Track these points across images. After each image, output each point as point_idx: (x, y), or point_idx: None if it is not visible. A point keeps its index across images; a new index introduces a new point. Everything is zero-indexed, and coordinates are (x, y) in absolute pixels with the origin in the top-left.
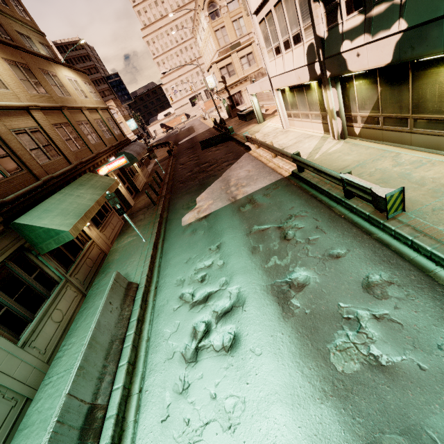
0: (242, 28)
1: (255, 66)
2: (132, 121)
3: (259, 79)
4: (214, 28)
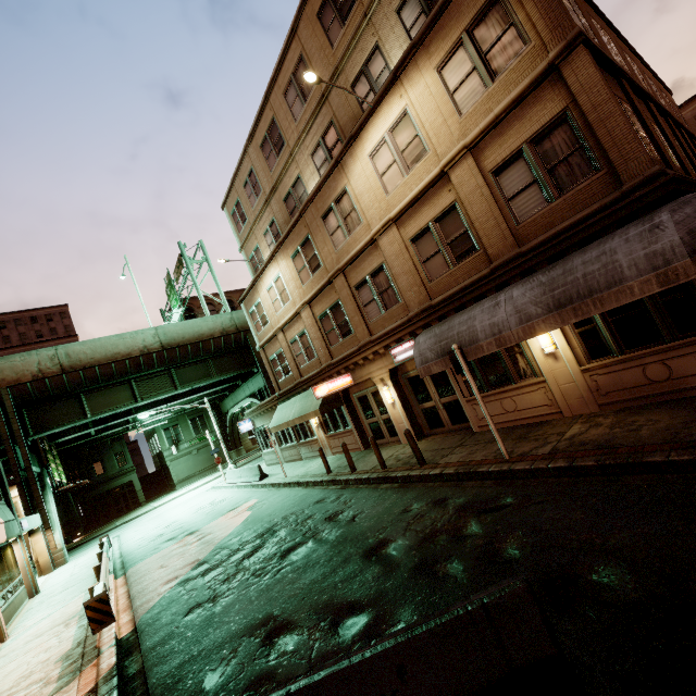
0: None
1: None
2: None
3: None
4: None
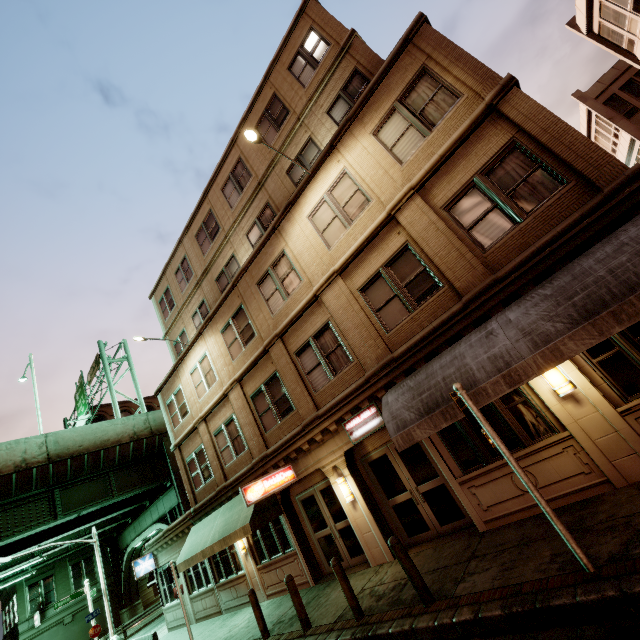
0: None
1: None
2: None
3: None
4: None
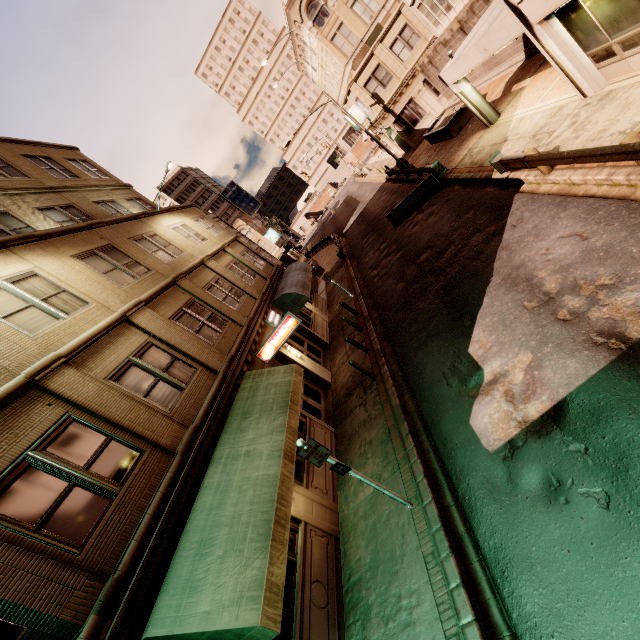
0: (369, 5)
1: (421, 43)
2: (270, 231)
3: (441, 56)
4: (327, 38)
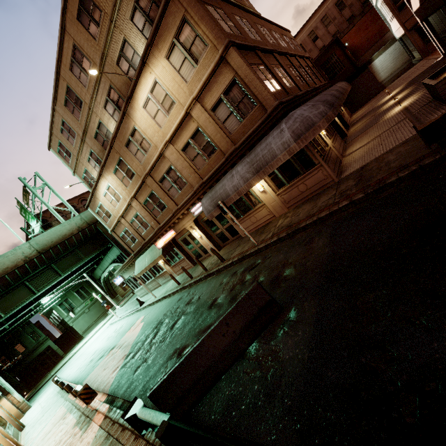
0: None
1: None
2: None
3: None
4: None
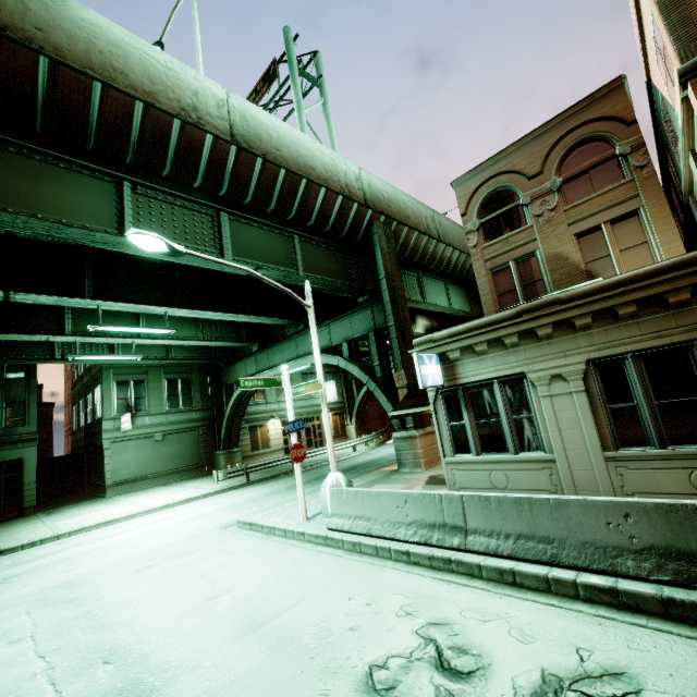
0: None
1: None
2: None
3: None
4: None
